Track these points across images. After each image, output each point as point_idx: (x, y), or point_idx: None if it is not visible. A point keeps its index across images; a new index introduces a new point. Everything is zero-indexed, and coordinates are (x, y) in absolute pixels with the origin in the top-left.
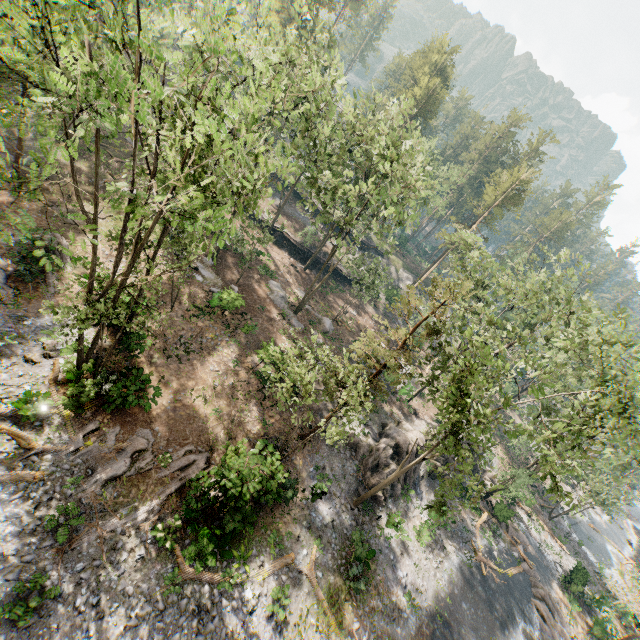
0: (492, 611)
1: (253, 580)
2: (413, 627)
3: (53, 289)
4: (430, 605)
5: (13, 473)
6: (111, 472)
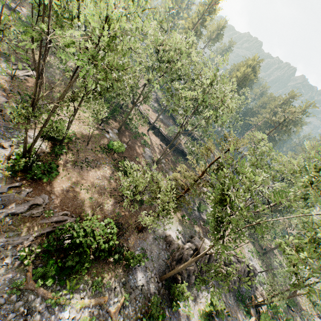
0: None
1: (73, 306)
2: None
3: (32, 121)
4: None
5: None
6: (14, 210)
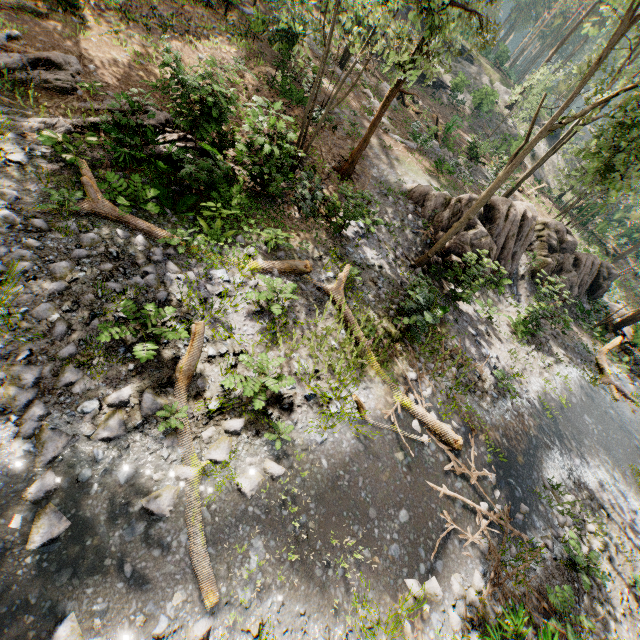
0: (629, 439)
1: (232, 267)
2: (507, 411)
3: None
4: (534, 400)
5: None
6: None
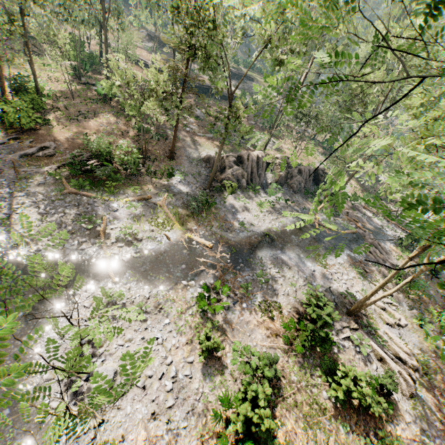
0: (319, 243)
1: (119, 202)
2: (243, 236)
3: None
4: (261, 232)
5: None
6: (24, 152)
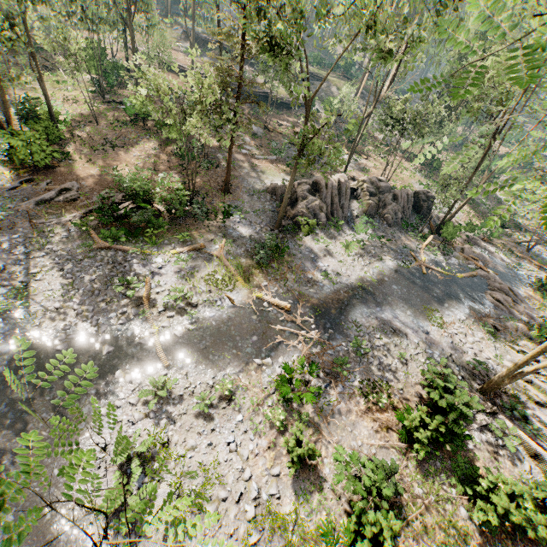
0: (430, 293)
1: (164, 255)
2: (329, 291)
3: None
4: (352, 283)
5: None
6: (41, 197)
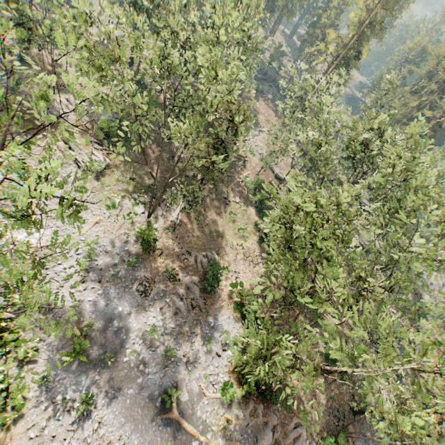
0: None
1: None
2: None
3: (217, 295)
4: None
5: (226, 439)
6: (265, 441)
